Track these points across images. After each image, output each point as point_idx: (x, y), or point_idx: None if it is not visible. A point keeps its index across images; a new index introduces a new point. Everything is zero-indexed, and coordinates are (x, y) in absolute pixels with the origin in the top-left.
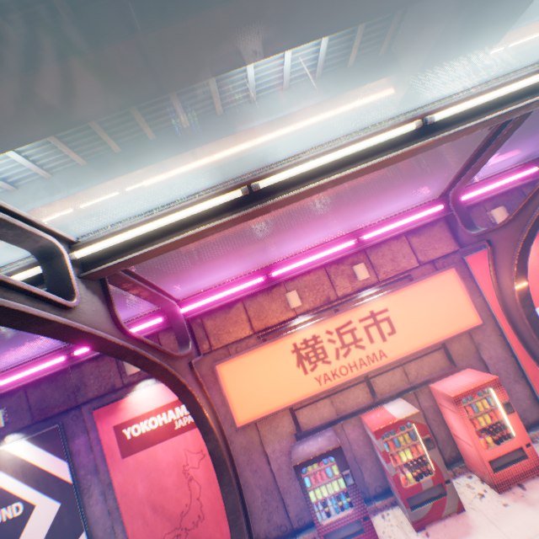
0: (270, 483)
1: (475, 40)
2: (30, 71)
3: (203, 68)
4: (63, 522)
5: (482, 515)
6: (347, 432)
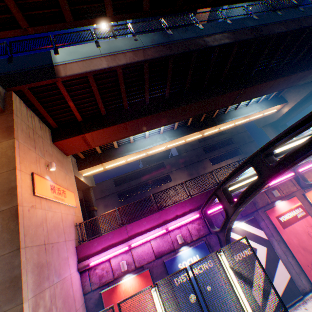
0: None
1: None
2: (211, 97)
3: (246, 98)
4: (269, 255)
5: None
6: None
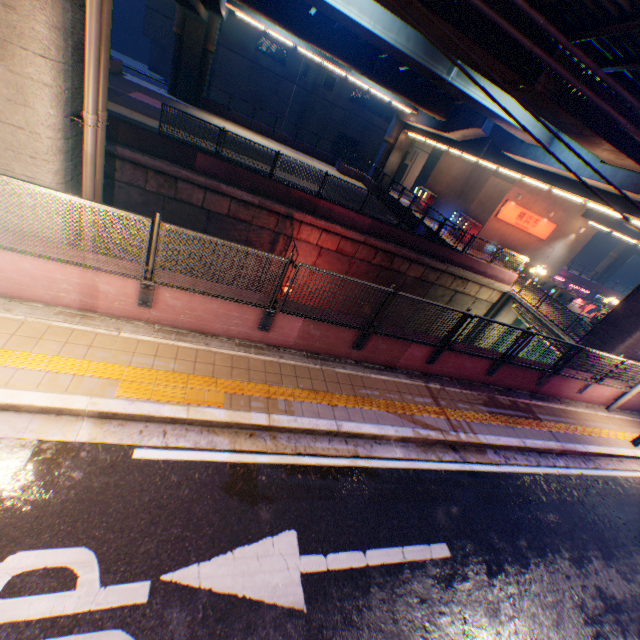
0: None
1: None
2: None
3: None
4: None
5: None
6: None
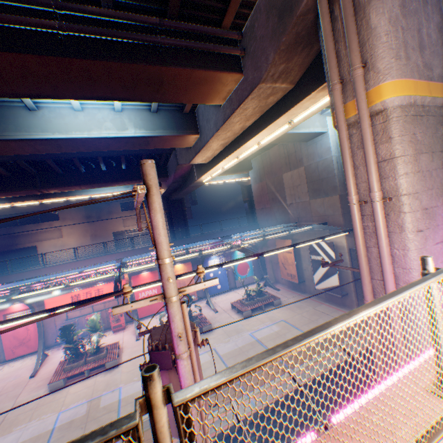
0: (56, 331)
1: (179, 194)
2: None
3: (65, 190)
4: None
5: (106, 336)
6: (84, 319)
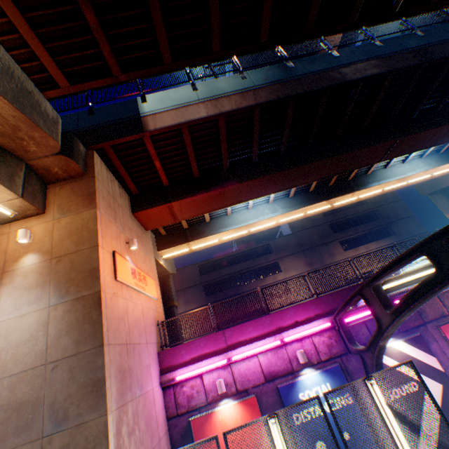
0: None
1: None
2: (348, 151)
3: (403, 152)
4: (447, 398)
5: None
6: None
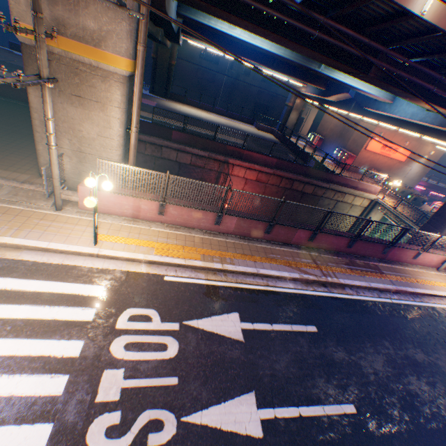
0: None
1: None
2: None
3: None
4: None
5: None
6: None
